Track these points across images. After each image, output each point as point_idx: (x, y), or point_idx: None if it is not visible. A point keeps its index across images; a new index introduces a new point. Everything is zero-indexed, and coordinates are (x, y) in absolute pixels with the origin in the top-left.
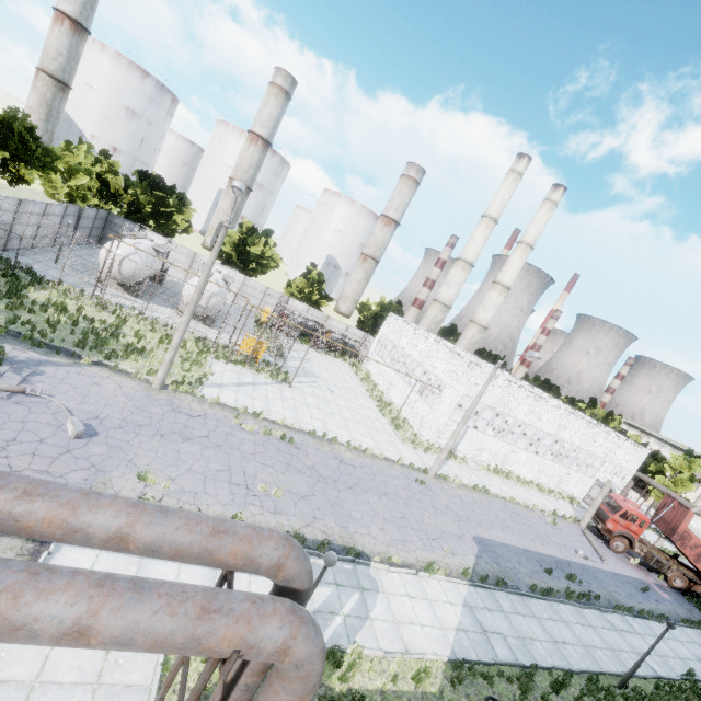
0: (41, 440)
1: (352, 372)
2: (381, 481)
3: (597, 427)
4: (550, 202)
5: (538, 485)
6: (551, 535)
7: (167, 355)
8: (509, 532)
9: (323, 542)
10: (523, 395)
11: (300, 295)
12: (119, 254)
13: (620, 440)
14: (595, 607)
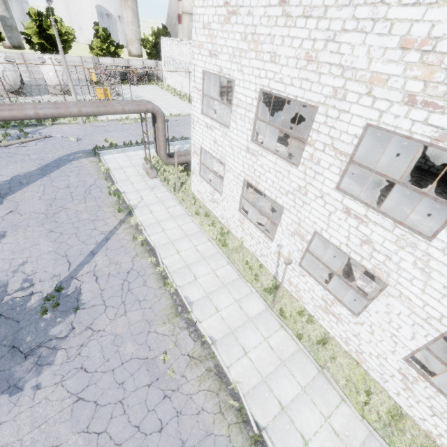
0: (69, 144)
1: (160, 89)
2: (189, 121)
3: None
4: None
5: None
6: None
7: None
8: None
9: (173, 137)
10: None
11: (102, 52)
12: (7, 71)
13: None
14: None
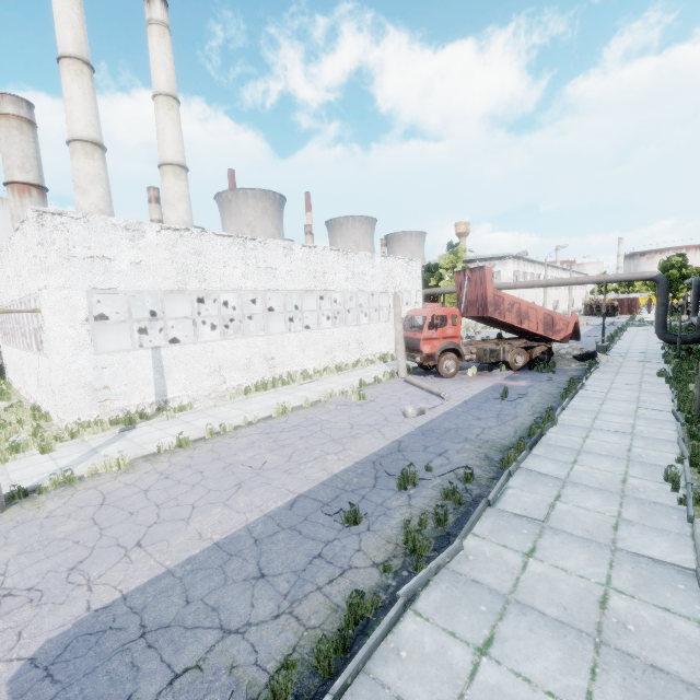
0: None
1: None
2: None
3: (356, 255)
4: (154, 22)
5: (337, 367)
6: (360, 418)
7: None
8: (254, 487)
9: None
10: (219, 248)
11: None
12: None
13: (388, 261)
14: (479, 511)
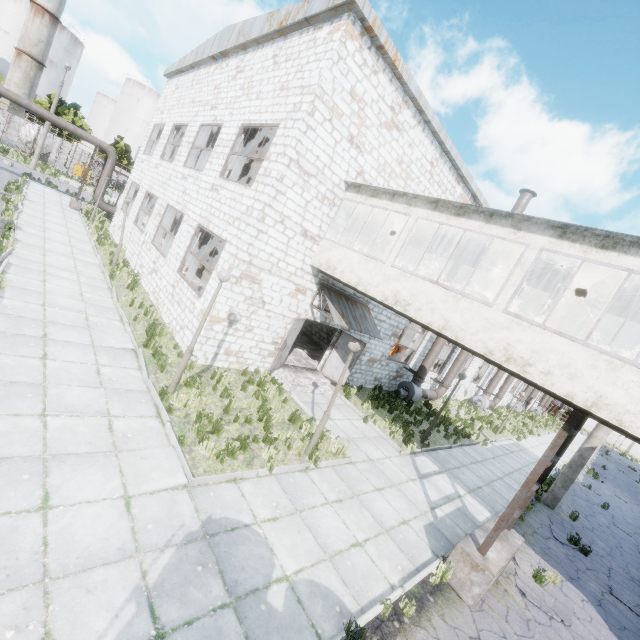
0: None
1: None
2: None
3: None
4: None
5: None
6: None
7: (36, 151)
8: None
9: None
10: None
11: None
12: None
13: None
14: None
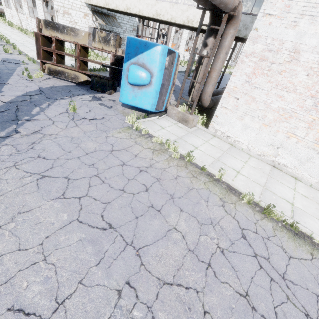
0: None
1: None
2: None
3: None
4: None
5: None
6: None
7: None
8: None
9: None
10: None
11: None
12: None
13: None
14: None
